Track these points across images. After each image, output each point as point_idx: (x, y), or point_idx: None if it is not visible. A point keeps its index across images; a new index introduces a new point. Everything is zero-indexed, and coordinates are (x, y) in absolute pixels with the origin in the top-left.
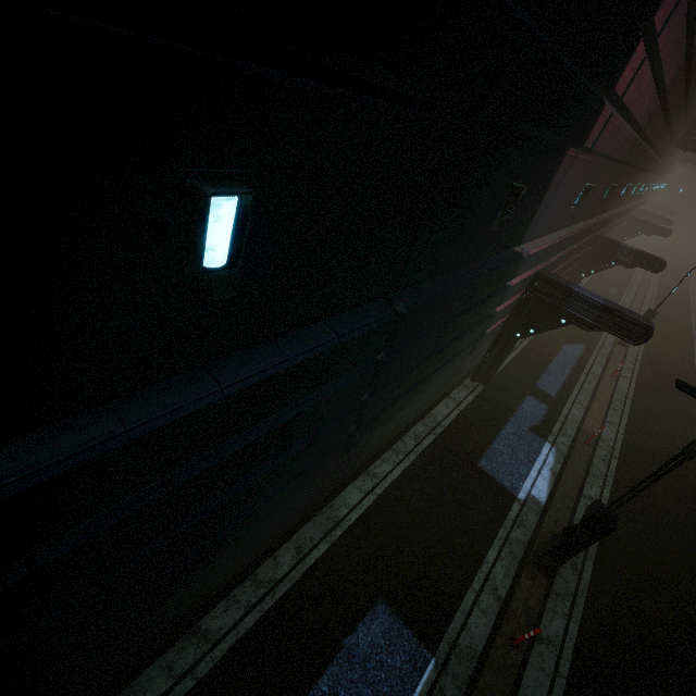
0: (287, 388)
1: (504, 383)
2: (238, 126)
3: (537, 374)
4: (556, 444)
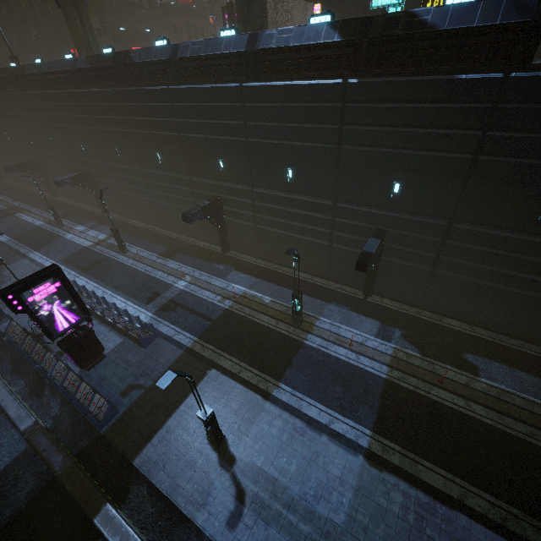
0: None
1: None
2: None
3: None
4: None
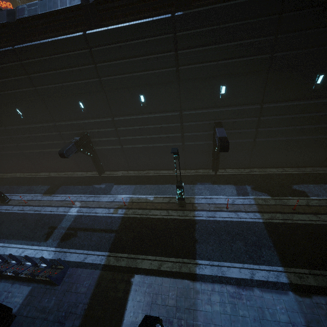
0: (323, 106)
1: None
2: (325, 69)
3: None
4: None
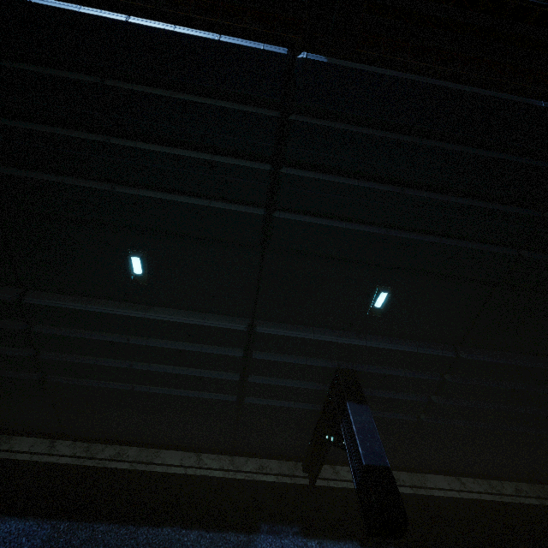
0: None
1: None
2: None
3: None
4: None
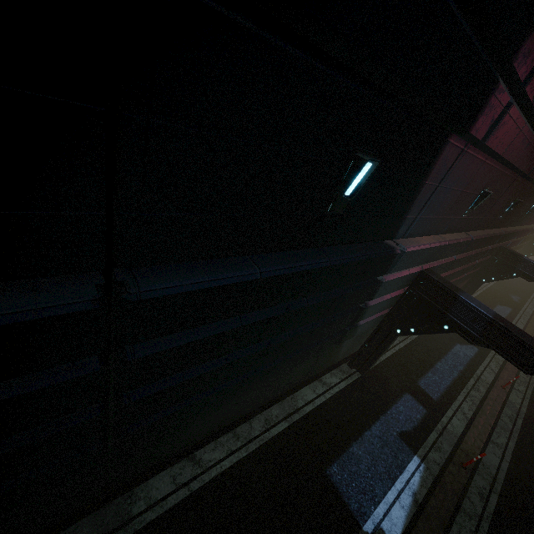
0: None
1: (383, 374)
2: None
3: (422, 371)
4: (426, 460)
